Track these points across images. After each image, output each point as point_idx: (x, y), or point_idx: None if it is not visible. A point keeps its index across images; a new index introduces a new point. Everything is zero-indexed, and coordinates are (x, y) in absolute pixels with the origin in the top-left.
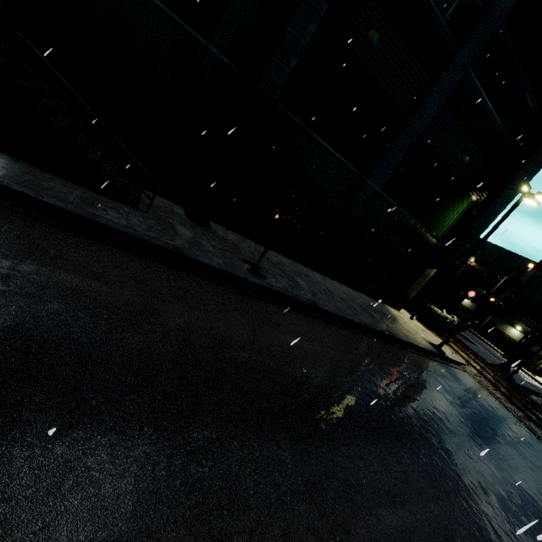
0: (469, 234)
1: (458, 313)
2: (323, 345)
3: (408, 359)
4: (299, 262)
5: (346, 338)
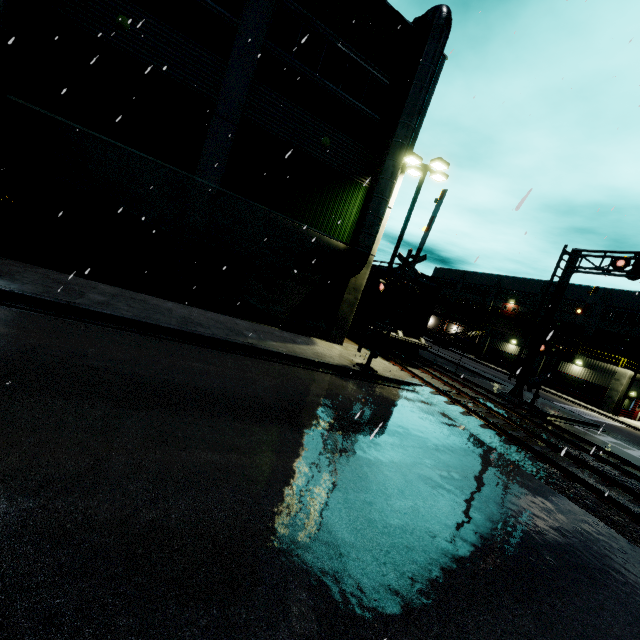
0: (366, 221)
1: (509, 366)
2: (5, 327)
3: (261, 366)
4: (149, 295)
5: (110, 335)
